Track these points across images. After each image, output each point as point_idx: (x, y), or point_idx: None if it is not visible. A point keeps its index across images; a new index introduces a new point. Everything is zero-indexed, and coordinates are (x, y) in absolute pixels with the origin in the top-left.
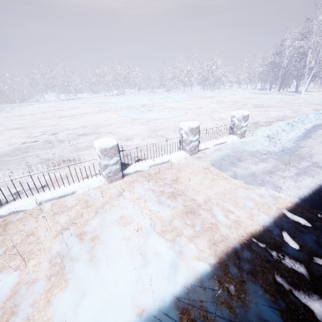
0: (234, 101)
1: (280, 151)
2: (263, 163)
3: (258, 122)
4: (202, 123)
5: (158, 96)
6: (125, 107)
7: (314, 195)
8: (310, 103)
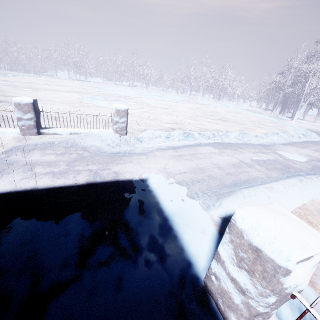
0: (214, 111)
1: (114, 152)
2: (55, 156)
3: (185, 129)
4: (130, 118)
5: (155, 93)
6: (103, 94)
7: (0, 195)
8: (280, 128)
